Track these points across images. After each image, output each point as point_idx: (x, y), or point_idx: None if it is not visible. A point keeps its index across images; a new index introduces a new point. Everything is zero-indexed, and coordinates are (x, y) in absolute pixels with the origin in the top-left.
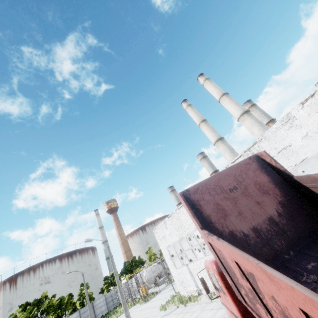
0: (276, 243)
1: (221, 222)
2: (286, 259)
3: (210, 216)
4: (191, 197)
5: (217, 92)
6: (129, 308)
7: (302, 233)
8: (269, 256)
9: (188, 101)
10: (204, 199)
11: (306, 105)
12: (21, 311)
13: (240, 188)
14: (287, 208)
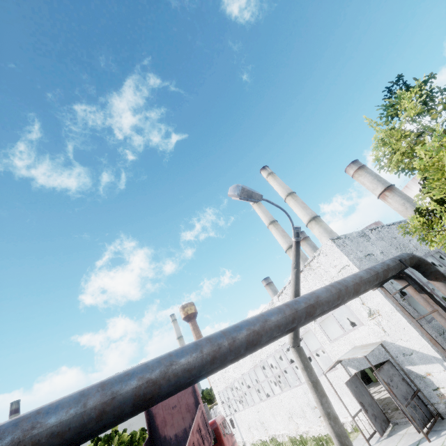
0: (182, 444)
1: (162, 429)
2: None
3: (158, 425)
4: (153, 411)
5: (281, 191)
6: None
7: None
8: None
9: None
10: (159, 413)
11: (280, 298)
12: None
13: (178, 406)
14: None
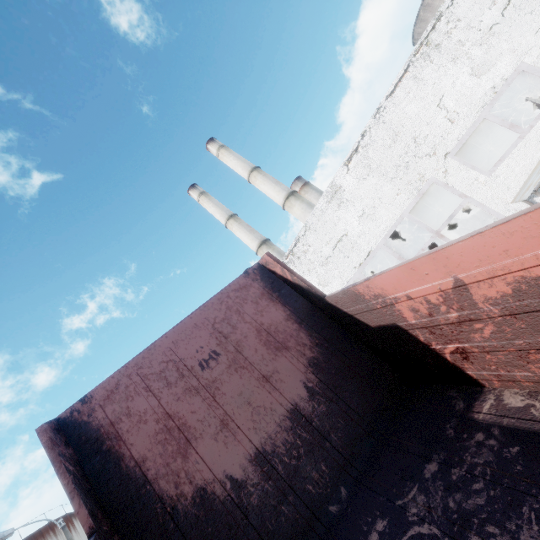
0: (309, 477)
1: (175, 470)
2: (334, 517)
3: (144, 463)
4: (94, 419)
5: (242, 166)
6: None
7: (359, 424)
8: (295, 525)
9: (199, 186)
10: (132, 413)
11: (351, 165)
12: None
13: (225, 351)
14: (326, 373)
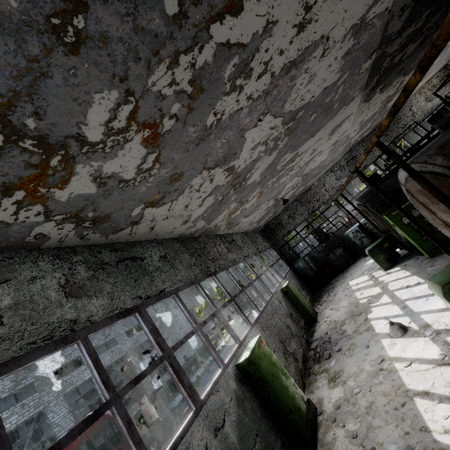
0: None
1: None
2: None
3: None
4: None
5: None
6: None
7: None
8: None
9: None
10: None
11: None
12: None
13: None
14: None
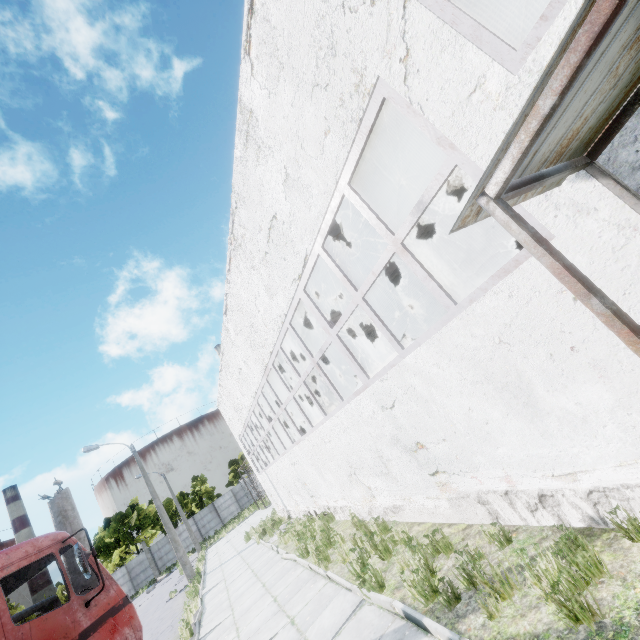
0: None
1: None
2: None
3: None
4: None
5: None
6: (253, 513)
7: None
8: None
9: None
10: None
11: (254, 53)
12: (104, 530)
13: None
14: None
